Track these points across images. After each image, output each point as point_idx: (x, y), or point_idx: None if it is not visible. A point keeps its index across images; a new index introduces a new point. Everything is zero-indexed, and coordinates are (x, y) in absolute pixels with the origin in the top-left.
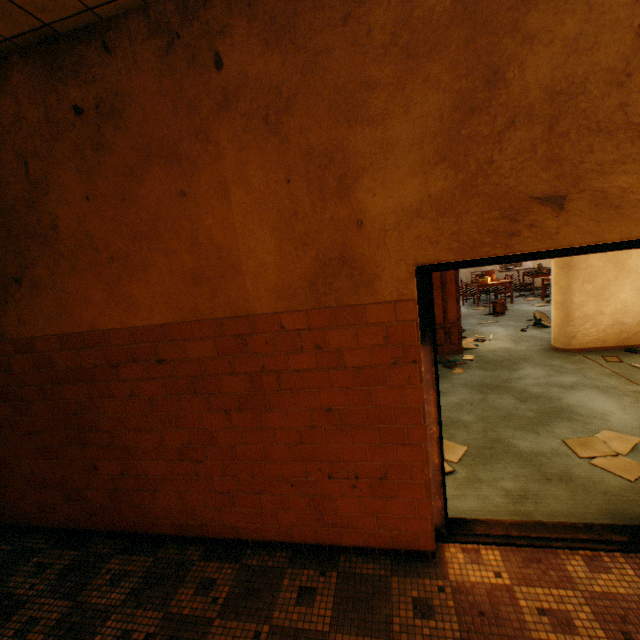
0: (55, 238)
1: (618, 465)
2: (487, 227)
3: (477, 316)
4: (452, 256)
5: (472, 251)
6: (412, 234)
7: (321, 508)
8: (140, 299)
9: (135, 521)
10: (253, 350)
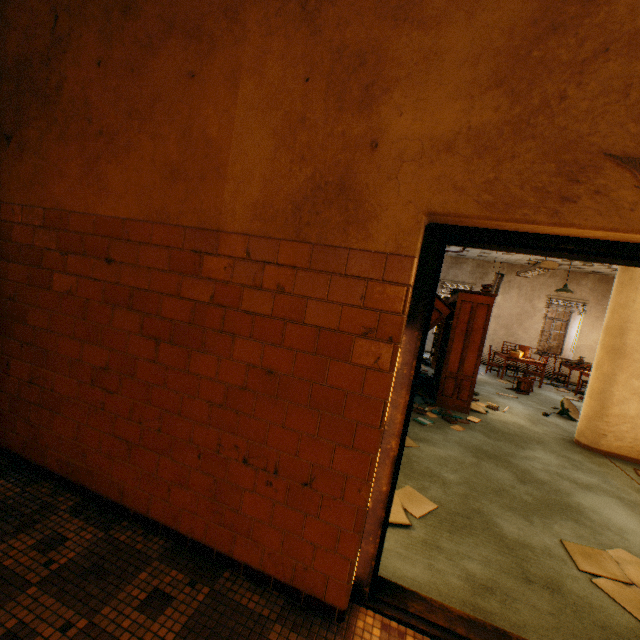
0: (56, 100)
1: (631, 598)
2: (534, 182)
3: (497, 387)
4: (477, 211)
5: (506, 210)
6: (434, 172)
7: (223, 498)
8: (113, 185)
9: (25, 442)
10: (208, 273)
